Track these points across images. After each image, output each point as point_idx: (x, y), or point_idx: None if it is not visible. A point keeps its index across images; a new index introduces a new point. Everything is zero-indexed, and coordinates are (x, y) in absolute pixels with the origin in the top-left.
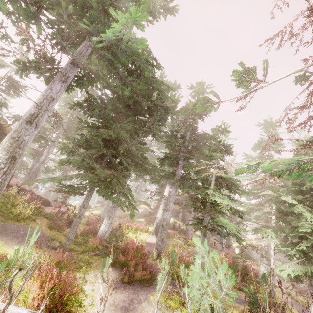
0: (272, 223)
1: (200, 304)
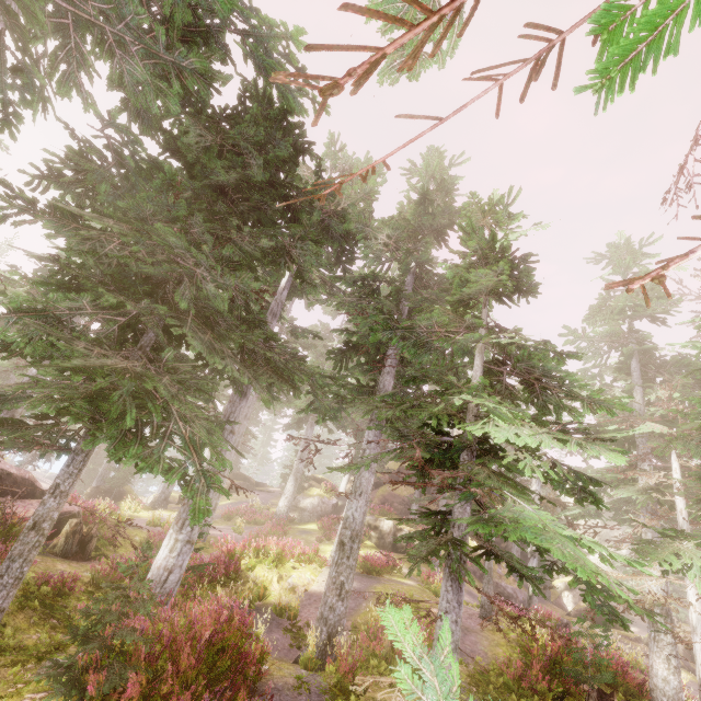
0: (678, 520)
1: None
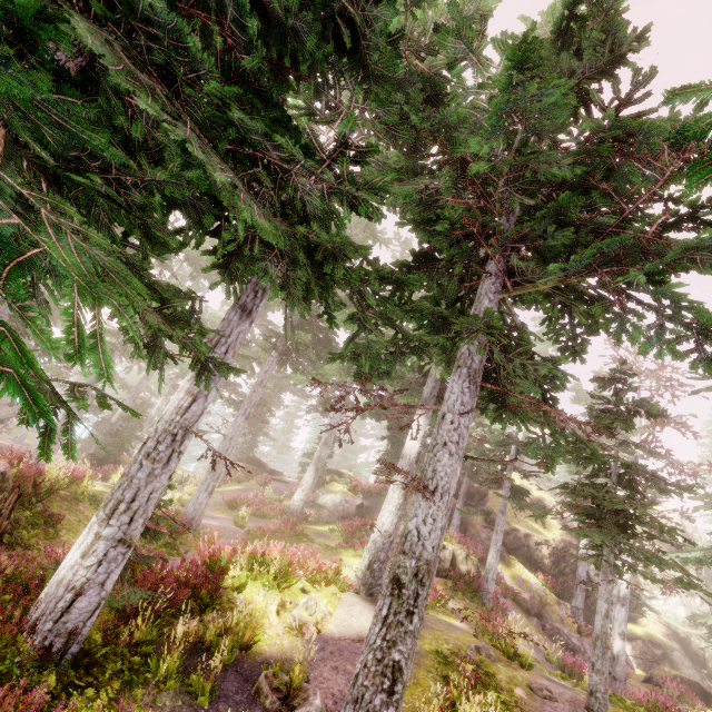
0: None
1: None
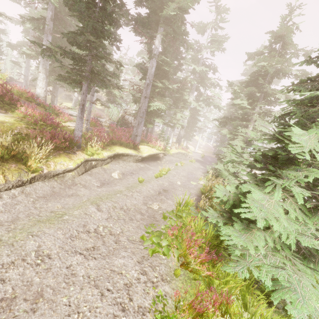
0: None
1: (112, 118)
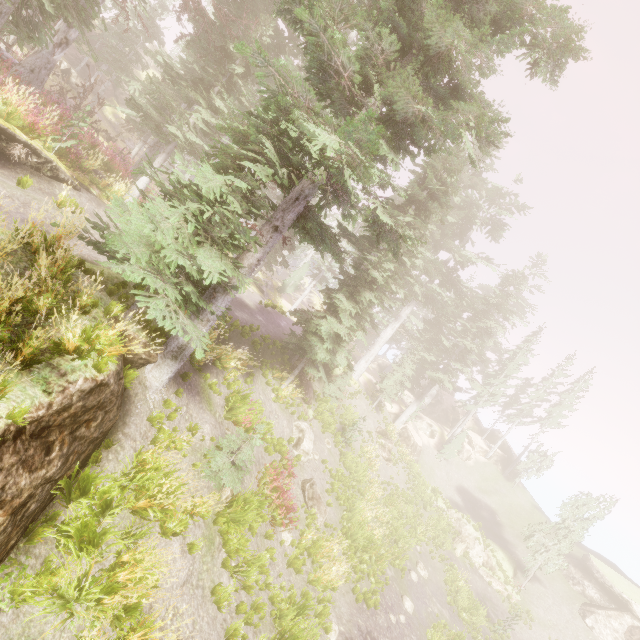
0: None
1: None
